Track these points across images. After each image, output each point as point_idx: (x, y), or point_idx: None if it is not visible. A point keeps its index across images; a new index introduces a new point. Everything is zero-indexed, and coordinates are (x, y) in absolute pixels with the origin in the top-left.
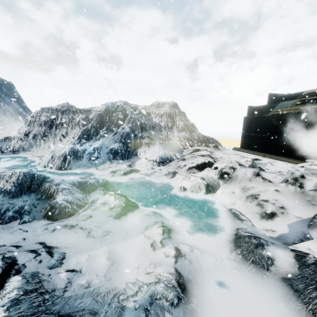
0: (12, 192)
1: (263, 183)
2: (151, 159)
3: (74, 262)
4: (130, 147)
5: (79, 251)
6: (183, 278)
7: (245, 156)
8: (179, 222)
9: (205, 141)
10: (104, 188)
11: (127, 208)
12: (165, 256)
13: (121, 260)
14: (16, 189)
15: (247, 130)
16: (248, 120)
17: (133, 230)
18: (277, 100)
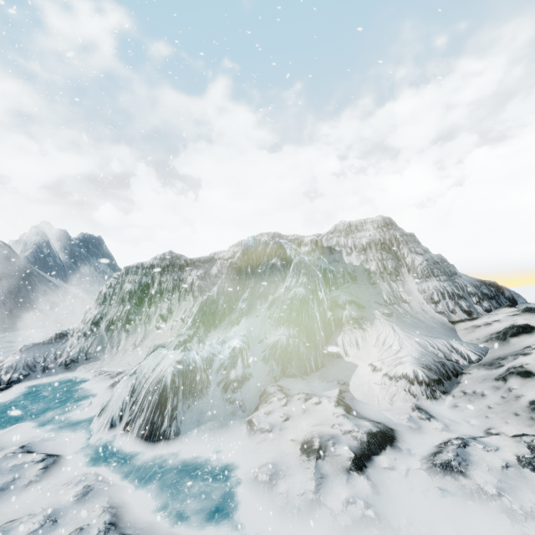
0: None
1: None
2: (396, 372)
3: None
4: (315, 336)
5: None
6: None
7: None
8: None
9: (495, 294)
10: None
11: None
12: None
13: None
14: None
15: None
16: None
17: None
18: None
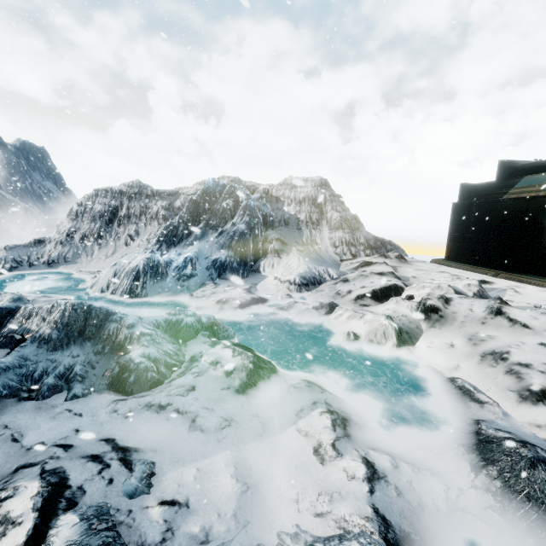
0: (52, 340)
1: (511, 328)
2: (285, 279)
3: (172, 484)
4: (246, 258)
5: (180, 459)
6: (392, 529)
7: (460, 276)
8: (356, 403)
9: (379, 247)
10: (210, 334)
11: (257, 372)
12: (347, 478)
13: (260, 481)
14: (59, 335)
15: (459, 227)
16: (461, 209)
17: (275, 418)
18: (515, 173)
